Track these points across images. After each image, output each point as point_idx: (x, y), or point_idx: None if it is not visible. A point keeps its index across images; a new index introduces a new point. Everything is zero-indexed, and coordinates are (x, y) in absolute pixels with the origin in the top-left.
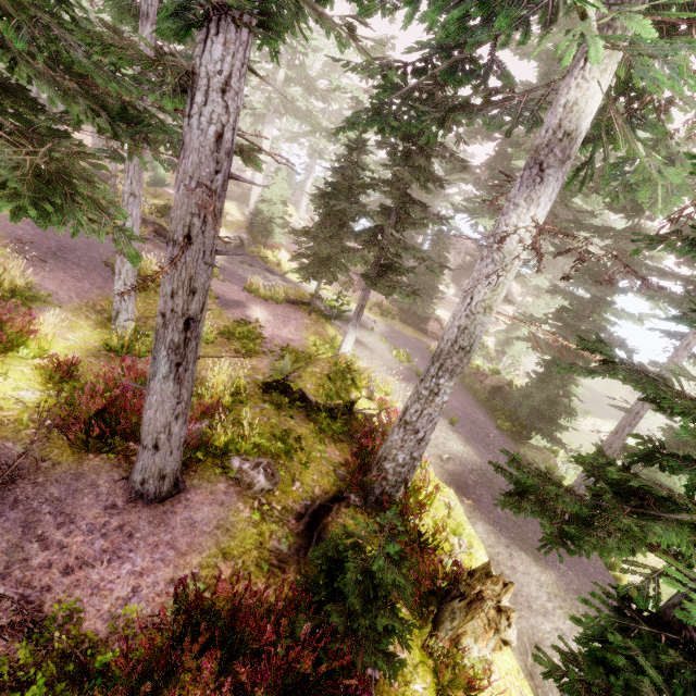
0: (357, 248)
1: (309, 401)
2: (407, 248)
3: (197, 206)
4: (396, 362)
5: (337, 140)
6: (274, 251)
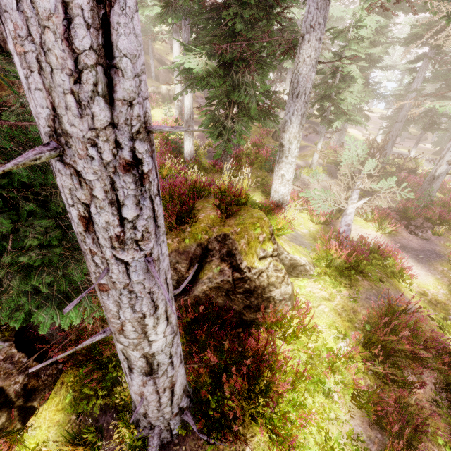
0: (420, 119)
1: (402, 167)
2: (442, 115)
3: (404, 115)
4: (431, 166)
5: (395, 68)
6: (351, 131)
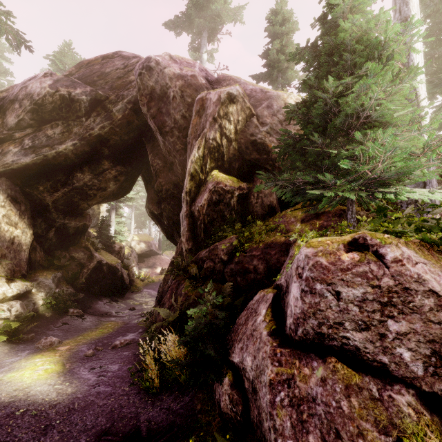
0: None
1: None
2: None
3: None
4: None
5: None
6: None
